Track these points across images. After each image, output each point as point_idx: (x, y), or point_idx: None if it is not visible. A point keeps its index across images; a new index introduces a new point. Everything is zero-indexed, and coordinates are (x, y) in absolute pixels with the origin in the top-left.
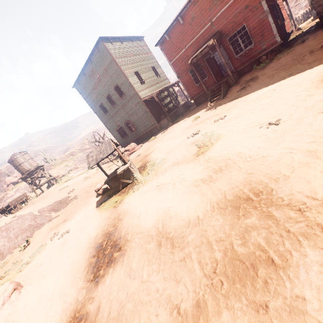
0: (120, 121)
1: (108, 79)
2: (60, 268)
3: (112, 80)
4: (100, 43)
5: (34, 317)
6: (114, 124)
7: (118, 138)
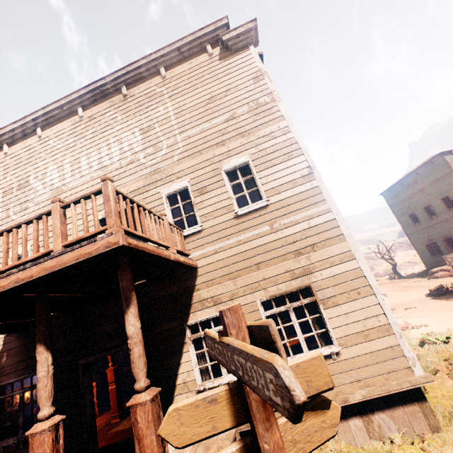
0: (435, 235)
1: (434, 190)
2: (443, 314)
3: (441, 191)
4: (438, 157)
5: (448, 320)
6: (424, 237)
7: (423, 254)
